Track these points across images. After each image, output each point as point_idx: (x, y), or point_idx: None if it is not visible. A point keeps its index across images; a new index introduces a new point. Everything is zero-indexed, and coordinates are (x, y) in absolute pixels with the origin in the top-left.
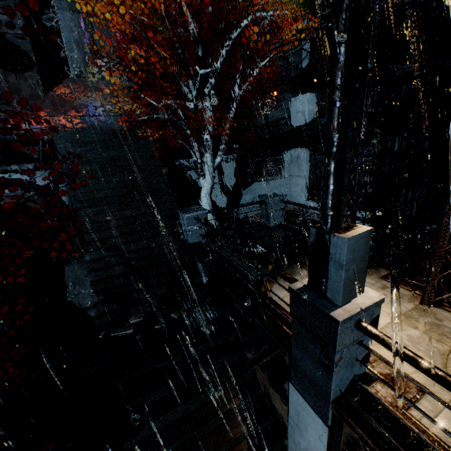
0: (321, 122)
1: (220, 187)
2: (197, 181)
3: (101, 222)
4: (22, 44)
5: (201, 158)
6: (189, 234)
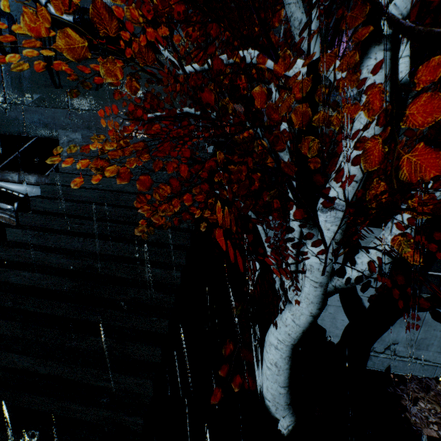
0: None
1: None
2: None
3: None
4: (135, 29)
5: None
6: None
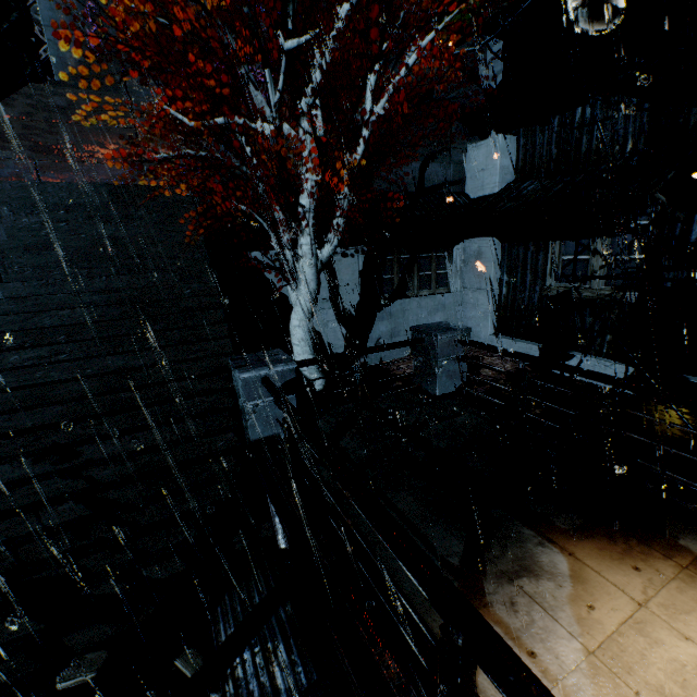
0: (528, 188)
1: (331, 306)
2: (287, 294)
3: (40, 385)
4: None
5: (296, 251)
6: (249, 419)
